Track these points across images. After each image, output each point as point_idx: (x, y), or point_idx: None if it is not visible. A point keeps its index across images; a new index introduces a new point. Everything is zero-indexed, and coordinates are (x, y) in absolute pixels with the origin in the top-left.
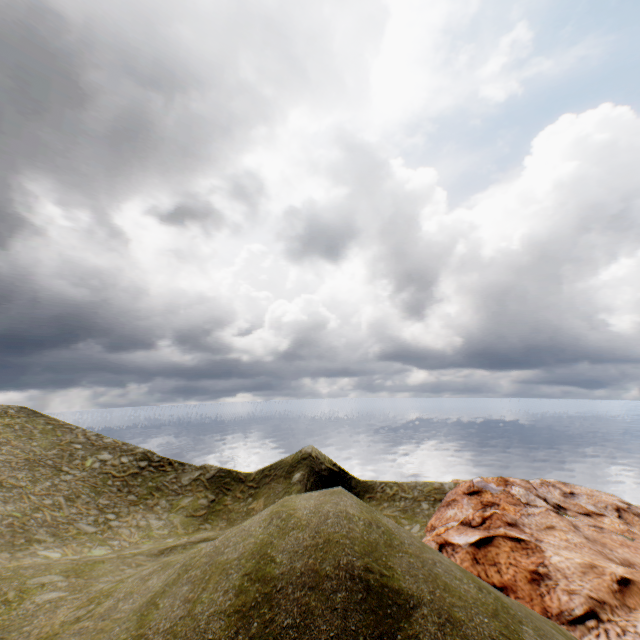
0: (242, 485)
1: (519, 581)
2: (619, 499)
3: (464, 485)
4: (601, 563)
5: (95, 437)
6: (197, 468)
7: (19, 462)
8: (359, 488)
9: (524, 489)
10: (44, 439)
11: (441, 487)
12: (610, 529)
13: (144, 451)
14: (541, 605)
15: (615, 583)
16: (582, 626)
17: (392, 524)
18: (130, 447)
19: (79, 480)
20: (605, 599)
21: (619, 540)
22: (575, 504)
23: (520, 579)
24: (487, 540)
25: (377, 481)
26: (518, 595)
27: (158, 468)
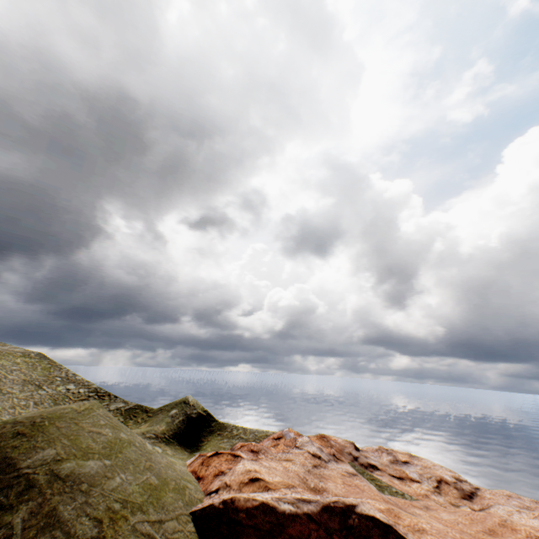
0: (145, 416)
1: (210, 475)
2: (455, 475)
3: (278, 433)
4: (268, 474)
5: (72, 375)
6: (124, 402)
7: (19, 382)
8: (216, 428)
9: (310, 439)
10: (41, 372)
11: (271, 435)
12: (408, 491)
13: (96, 387)
14: (207, 487)
15: (248, 479)
16: (209, 496)
17: (106, 414)
18: (89, 384)
19: (48, 398)
20: (232, 485)
21: (356, 483)
22: (397, 469)
23: (212, 474)
24: (217, 453)
25: (231, 425)
26: (204, 482)
27: (100, 399)
